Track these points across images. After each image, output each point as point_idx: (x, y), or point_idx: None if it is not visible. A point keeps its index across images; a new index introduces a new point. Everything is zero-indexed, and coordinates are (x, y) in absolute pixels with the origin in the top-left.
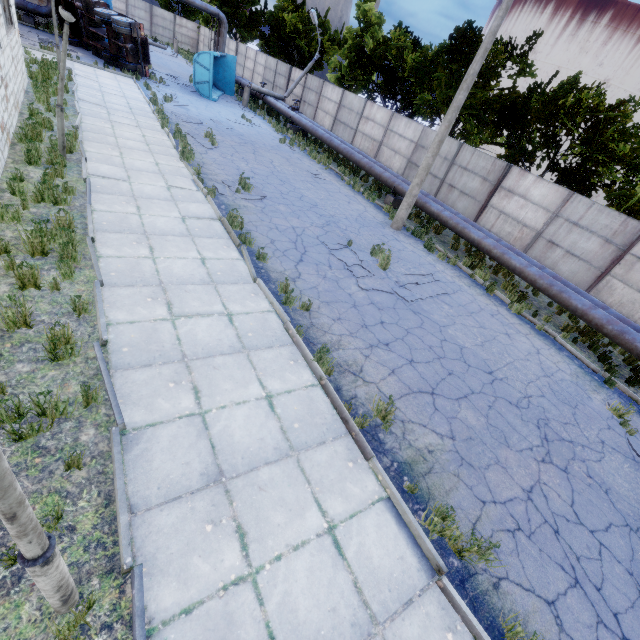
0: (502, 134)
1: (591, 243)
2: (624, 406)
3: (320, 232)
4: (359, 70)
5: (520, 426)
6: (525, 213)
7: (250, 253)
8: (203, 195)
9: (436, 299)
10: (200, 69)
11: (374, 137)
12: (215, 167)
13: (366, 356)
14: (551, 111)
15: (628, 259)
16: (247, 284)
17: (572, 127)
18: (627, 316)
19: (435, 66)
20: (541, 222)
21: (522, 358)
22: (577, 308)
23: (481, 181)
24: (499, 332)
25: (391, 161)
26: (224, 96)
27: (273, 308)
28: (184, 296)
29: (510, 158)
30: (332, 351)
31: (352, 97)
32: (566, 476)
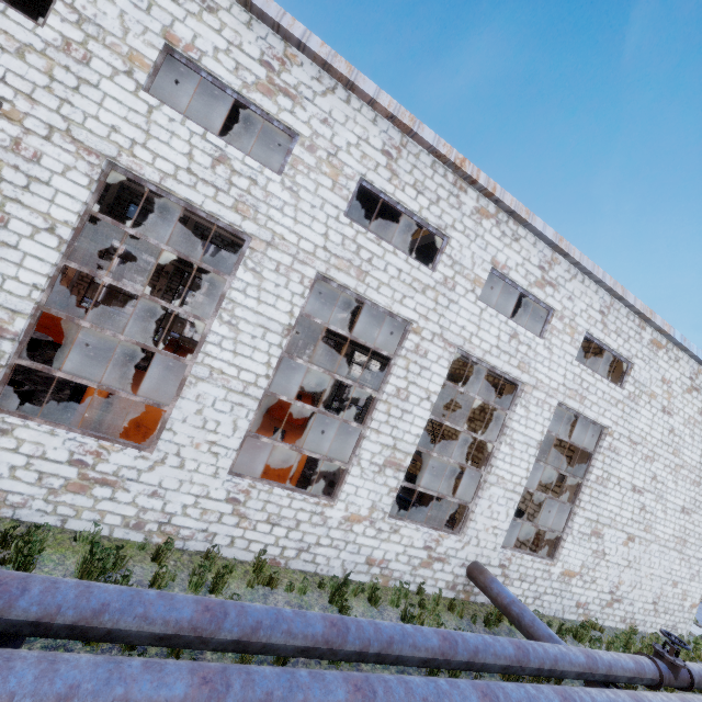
0: None
1: None
2: None
3: None
4: None
5: None
6: None
7: None
8: None
9: (699, 609)
10: None
11: None
12: None
13: (699, 622)
14: None
15: None
16: None
17: None
18: None
19: None
20: None
21: None
22: None
23: None
24: None
25: None
26: None
27: None
28: None
29: None
30: None
31: None
32: None
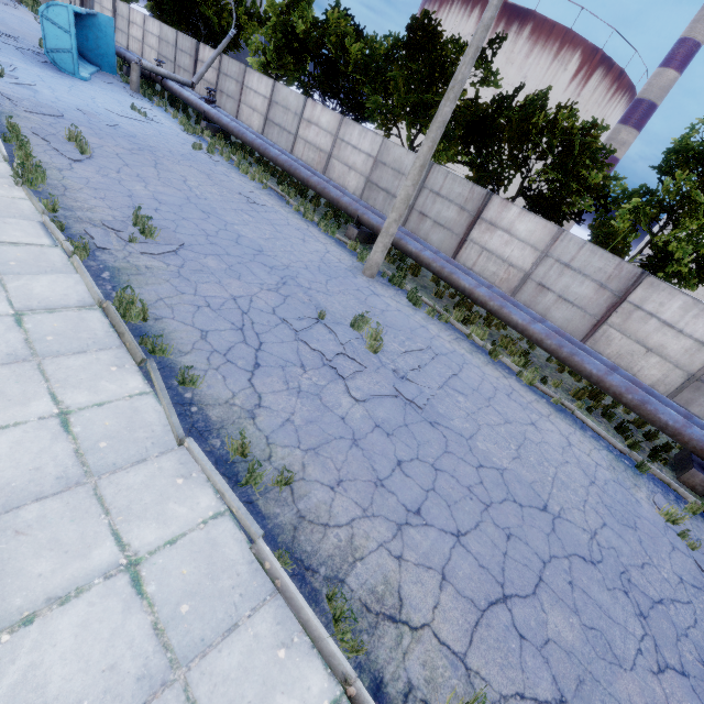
0: (471, 152)
1: (585, 288)
2: (665, 499)
3: (276, 300)
4: (289, 57)
5: (612, 605)
6: (511, 251)
7: (166, 372)
8: (64, 254)
9: (447, 388)
10: (53, 29)
11: (320, 146)
12: (88, 194)
13: (399, 558)
14: (524, 130)
15: (625, 307)
16: (166, 455)
17: (546, 150)
18: (626, 369)
19: (390, 62)
20: (529, 262)
21: (561, 461)
22: (592, 374)
23: (458, 210)
24: (525, 423)
25: (345, 178)
26: (100, 74)
27: (224, 503)
28: (11, 552)
29: (482, 181)
30: (346, 574)
31: (287, 92)
32: (690, 685)
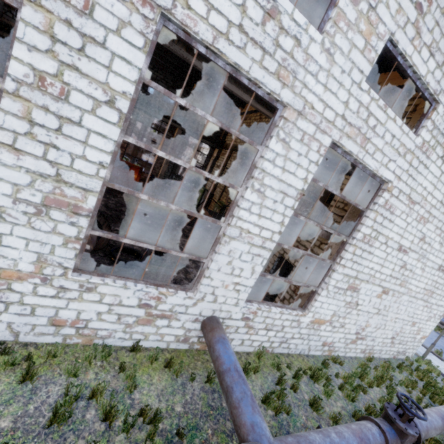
0: None
1: None
2: None
3: None
4: None
5: None
6: None
7: None
8: None
9: None
10: None
11: None
12: None
13: None
14: None
15: None
16: None
17: None
18: None
19: None
20: None
21: None
22: None
23: None
24: None
25: None
26: None
27: None
28: None
29: None
30: None
31: None
32: None
